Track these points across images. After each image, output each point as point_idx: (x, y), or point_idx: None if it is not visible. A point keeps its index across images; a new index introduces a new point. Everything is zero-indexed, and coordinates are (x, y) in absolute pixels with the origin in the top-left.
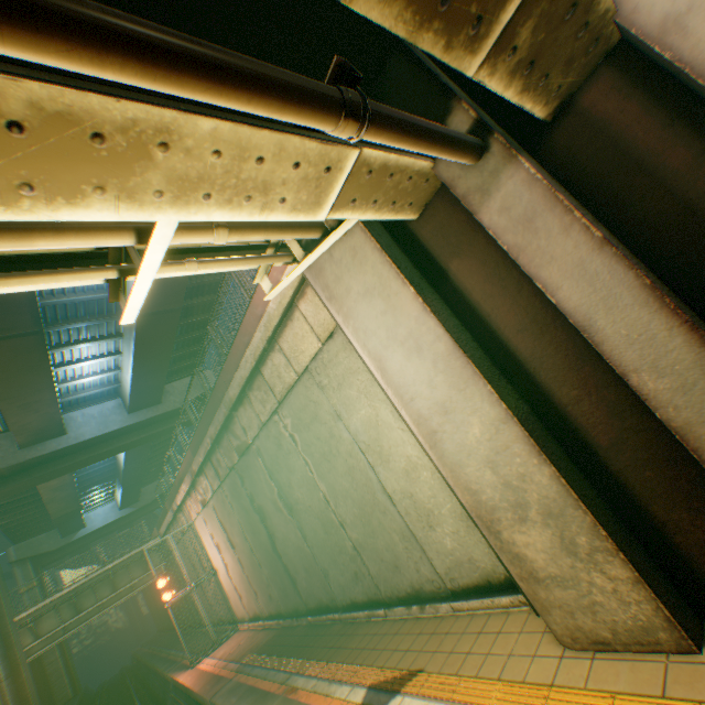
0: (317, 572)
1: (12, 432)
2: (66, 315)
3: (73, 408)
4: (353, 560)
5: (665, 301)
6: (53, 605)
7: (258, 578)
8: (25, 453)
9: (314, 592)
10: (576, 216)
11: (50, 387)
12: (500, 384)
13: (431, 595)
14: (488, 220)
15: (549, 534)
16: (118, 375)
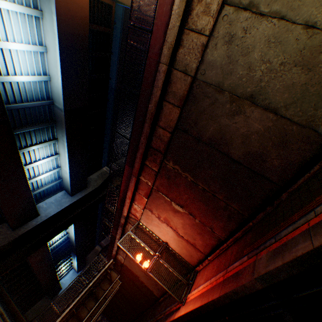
0: (295, 134)
1: (5, 223)
2: (20, 123)
3: (38, 201)
4: None
5: None
6: (63, 321)
7: (212, 212)
8: (17, 232)
9: (290, 161)
10: None
11: (22, 174)
12: None
13: None
14: None
15: None
16: (59, 173)
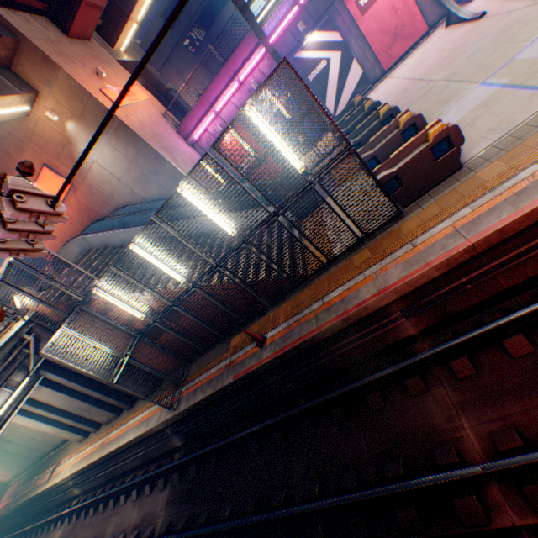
0: (35, 450)
1: None
2: None
3: None
4: (44, 442)
5: (56, 414)
6: None
7: (10, 464)
8: None
9: (38, 454)
10: (39, 408)
11: None
12: (46, 418)
13: (68, 439)
14: (25, 407)
15: (66, 433)
16: None
